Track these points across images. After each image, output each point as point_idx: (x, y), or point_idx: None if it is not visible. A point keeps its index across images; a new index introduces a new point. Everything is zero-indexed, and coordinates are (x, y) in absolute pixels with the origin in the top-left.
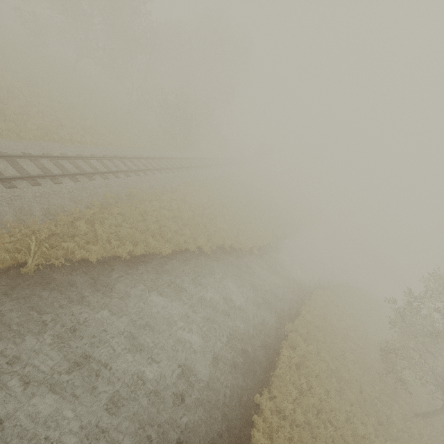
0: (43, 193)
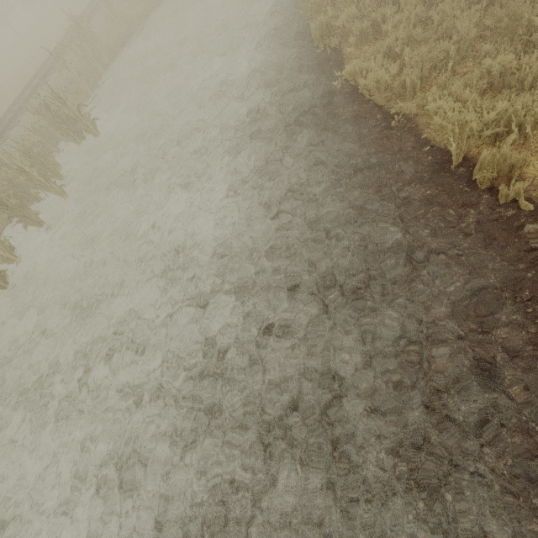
0: (93, 29)
